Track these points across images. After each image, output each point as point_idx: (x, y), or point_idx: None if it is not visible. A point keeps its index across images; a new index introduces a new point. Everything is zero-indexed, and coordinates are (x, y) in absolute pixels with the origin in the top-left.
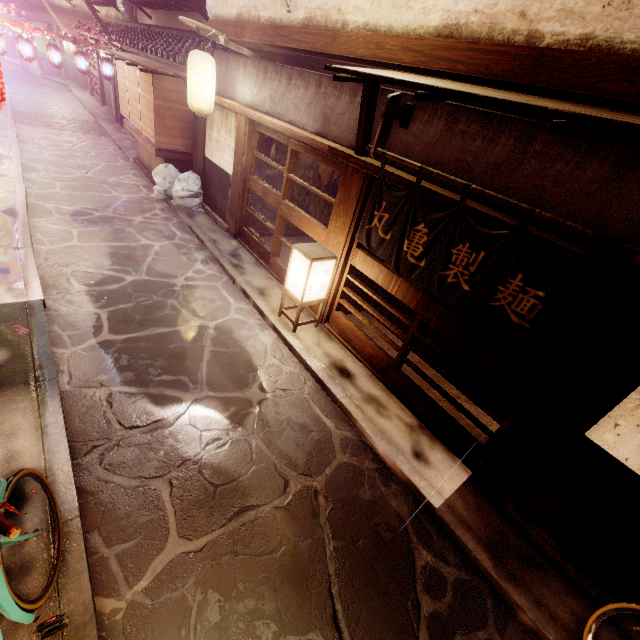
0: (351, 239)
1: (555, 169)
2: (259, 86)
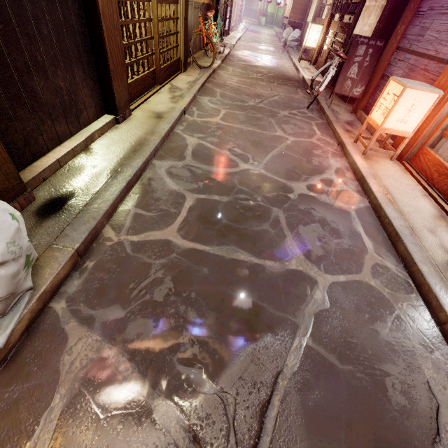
0: (331, 16)
1: None
2: None
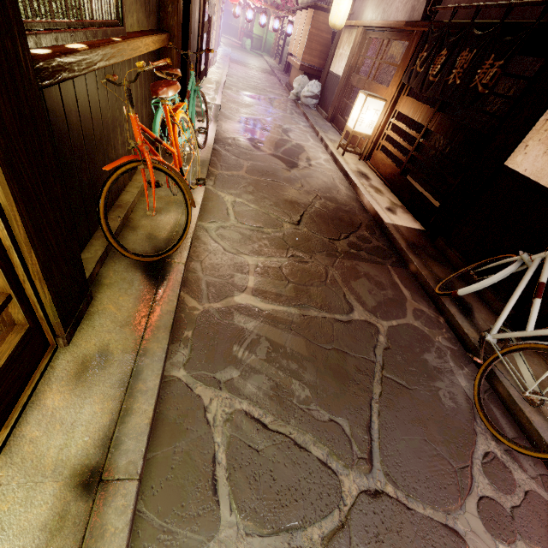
0: (401, 88)
1: None
2: (378, 5)
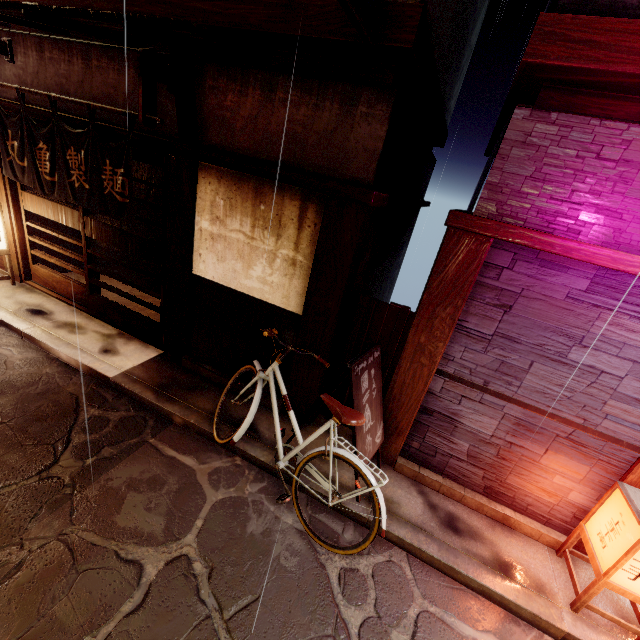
0: (10, 181)
1: (110, 78)
2: None
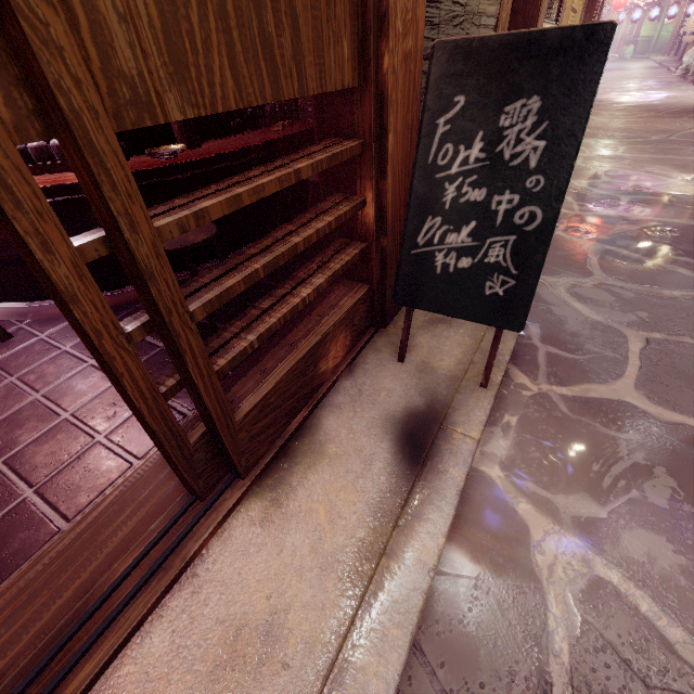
0: None
1: None
2: None
